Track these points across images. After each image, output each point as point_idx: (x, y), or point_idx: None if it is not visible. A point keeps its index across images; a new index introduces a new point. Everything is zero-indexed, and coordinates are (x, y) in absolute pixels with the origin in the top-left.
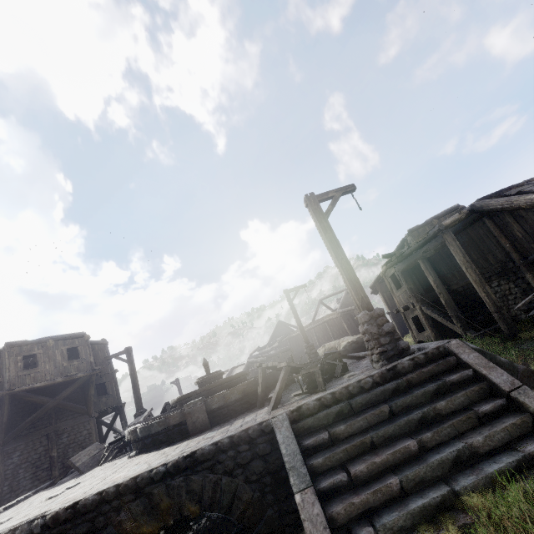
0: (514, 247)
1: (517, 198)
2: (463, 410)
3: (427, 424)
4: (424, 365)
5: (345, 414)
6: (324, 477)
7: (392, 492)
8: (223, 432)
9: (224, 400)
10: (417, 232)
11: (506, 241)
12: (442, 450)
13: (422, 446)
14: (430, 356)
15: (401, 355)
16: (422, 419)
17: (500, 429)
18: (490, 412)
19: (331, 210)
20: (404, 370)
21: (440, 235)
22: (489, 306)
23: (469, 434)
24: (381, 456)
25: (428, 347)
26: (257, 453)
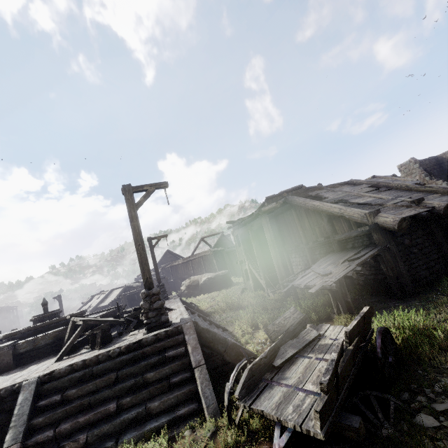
0: (304, 234)
1: (308, 202)
2: (167, 377)
3: (136, 389)
4: (162, 340)
5: (86, 378)
6: (40, 432)
7: (78, 445)
8: (4, 381)
9: (33, 345)
10: (272, 200)
11: (300, 229)
12: (130, 411)
13: (120, 408)
14: (169, 333)
15: (161, 326)
16: (133, 385)
17: (173, 396)
18: (177, 382)
19: (142, 202)
20: (146, 343)
21: (260, 217)
22: (278, 275)
23: (157, 398)
24: (85, 417)
25: (181, 322)
26: (4, 409)
